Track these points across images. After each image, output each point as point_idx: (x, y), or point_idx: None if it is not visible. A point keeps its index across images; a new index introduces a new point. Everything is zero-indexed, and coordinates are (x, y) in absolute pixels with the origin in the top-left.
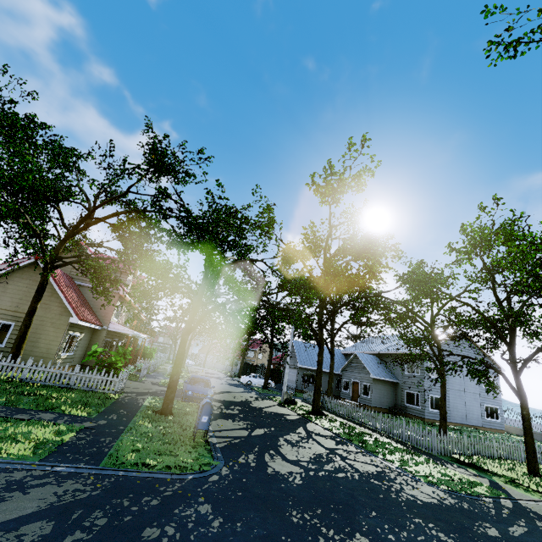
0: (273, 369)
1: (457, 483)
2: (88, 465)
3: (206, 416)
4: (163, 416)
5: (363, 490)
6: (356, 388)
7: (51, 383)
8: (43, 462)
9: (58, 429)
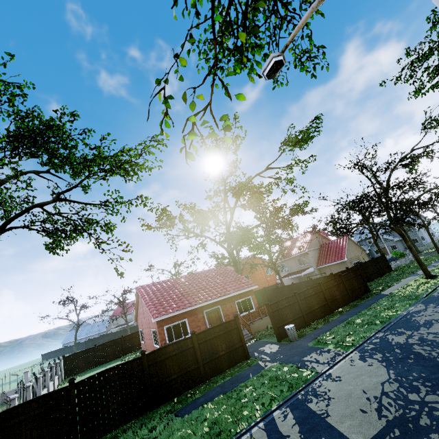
0: None
1: None
2: None
3: None
4: None
5: None
6: (385, 250)
7: (406, 263)
8: None
9: None
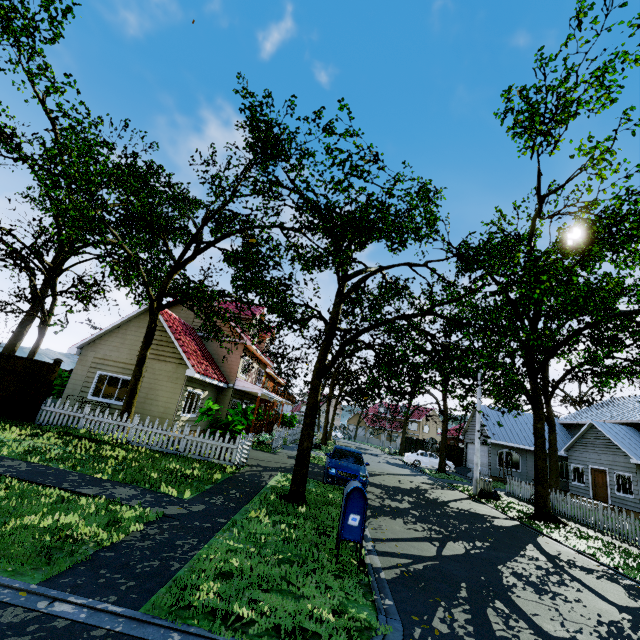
0: (448, 446)
1: None
2: (120, 604)
3: (355, 514)
4: (291, 505)
5: None
6: (599, 479)
7: (158, 447)
8: (43, 588)
9: (120, 516)
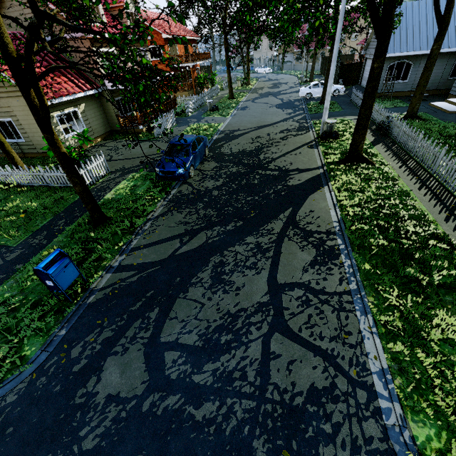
0: (349, 65)
1: None
2: None
3: (48, 281)
4: (86, 231)
5: None
6: None
7: (36, 184)
8: None
9: None
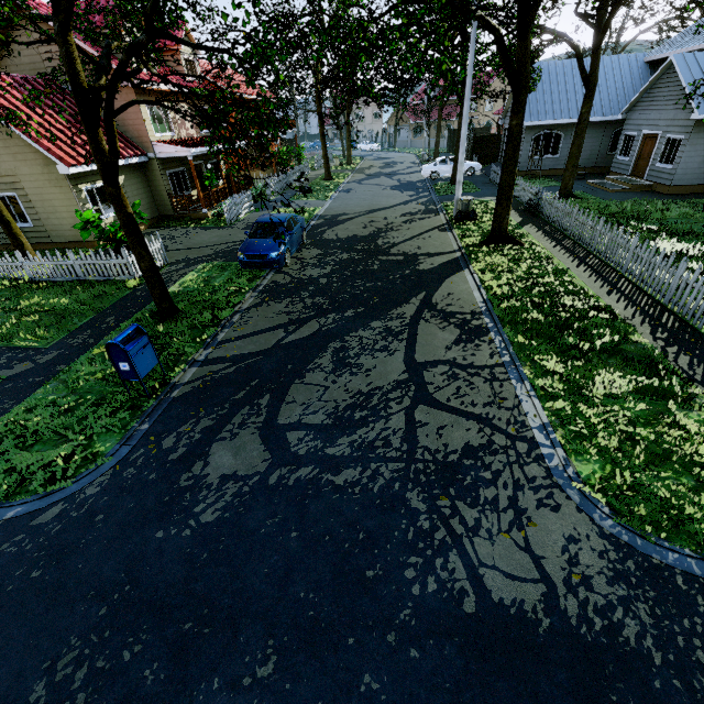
0: (485, 138)
1: (697, 497)
2: None
3: (123, 362)
4: (151, 325)
5: (342, 547)
6: (647, 149)
7: (60, 278)
8: None
9: None
